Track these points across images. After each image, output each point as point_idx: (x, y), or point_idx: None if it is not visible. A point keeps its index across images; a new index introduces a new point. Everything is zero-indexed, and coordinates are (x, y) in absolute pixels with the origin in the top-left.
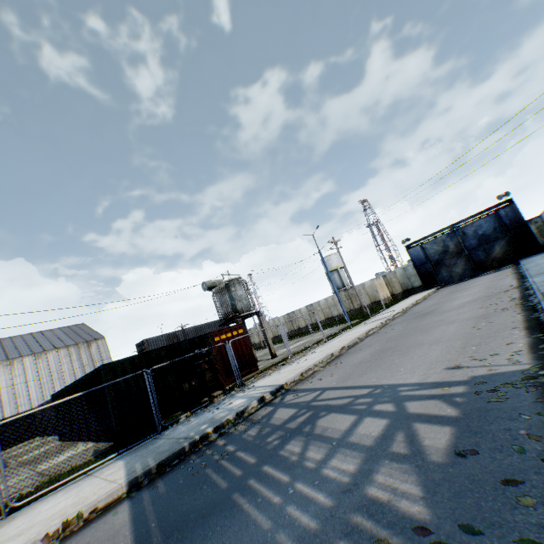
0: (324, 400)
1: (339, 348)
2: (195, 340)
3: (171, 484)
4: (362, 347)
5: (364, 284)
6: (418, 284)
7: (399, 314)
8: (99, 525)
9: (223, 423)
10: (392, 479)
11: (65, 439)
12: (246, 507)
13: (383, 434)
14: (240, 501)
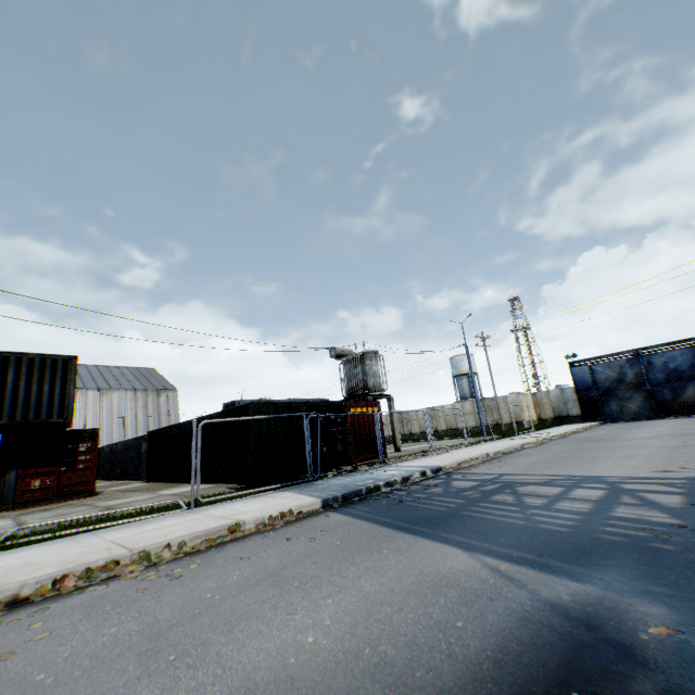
0: (510, 479)
1: (494, 450)
2: (332, 404)
3: (373, 507)
4: (524, 454)
5: (506, 397)
6: (576, 413)
7: (556, 437)
8: (319, 519)
9: (392, 482)
10: (633, 511)
11: (156, 482)
12: (488, 517)
13: (605, 496)
14: (476, 515)
